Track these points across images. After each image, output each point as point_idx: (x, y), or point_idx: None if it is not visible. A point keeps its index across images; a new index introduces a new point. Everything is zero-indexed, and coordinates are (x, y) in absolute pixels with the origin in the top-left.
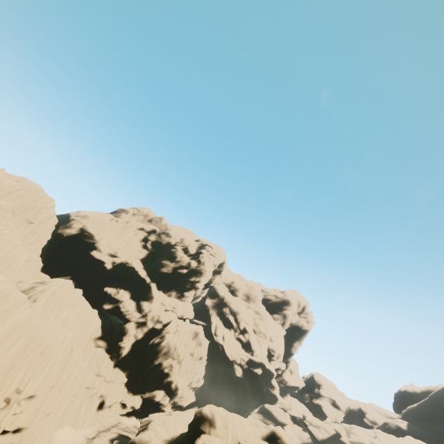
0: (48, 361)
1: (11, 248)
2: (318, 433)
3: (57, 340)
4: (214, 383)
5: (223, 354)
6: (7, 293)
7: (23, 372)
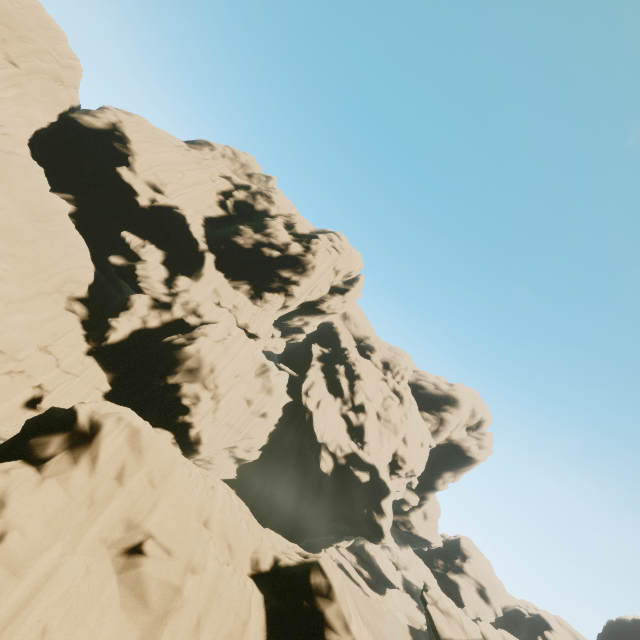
0: None
1: None
2: (444, 624)
3: None
4: (277, 465)
5: (308, 427)
6: None
7: None
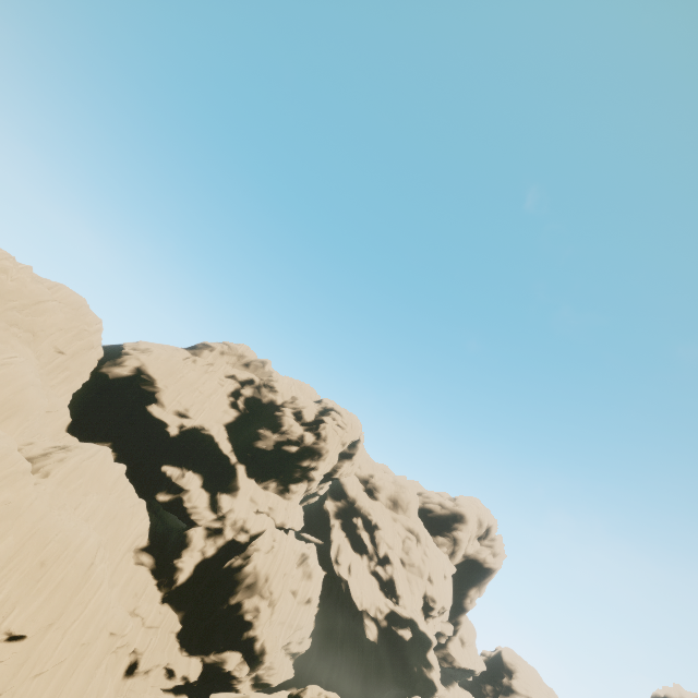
0: (50, 579)
1: (22, 386)
2: None
3: (70, 545)
4: (327, 648)
5: (346, 598)
6: (0, 457)
7: (5, 594)
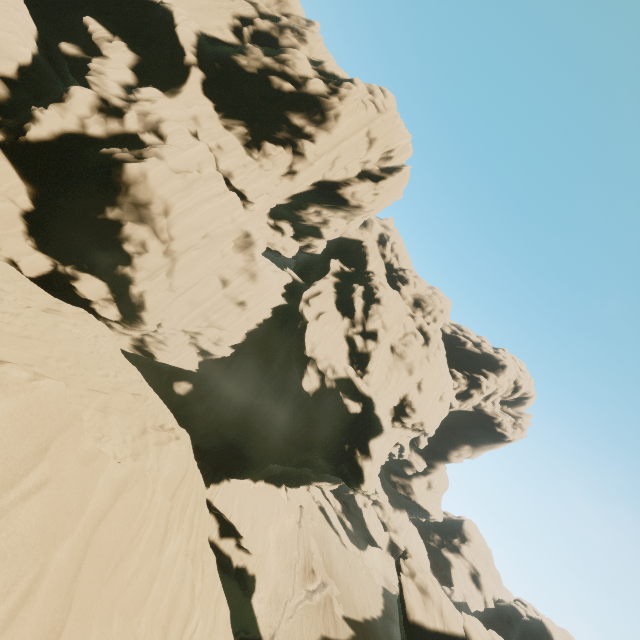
0: None
1: None
2: (417, 603)
3: None
4: (250, 371)
5: (298, 337)
6: None
7: None
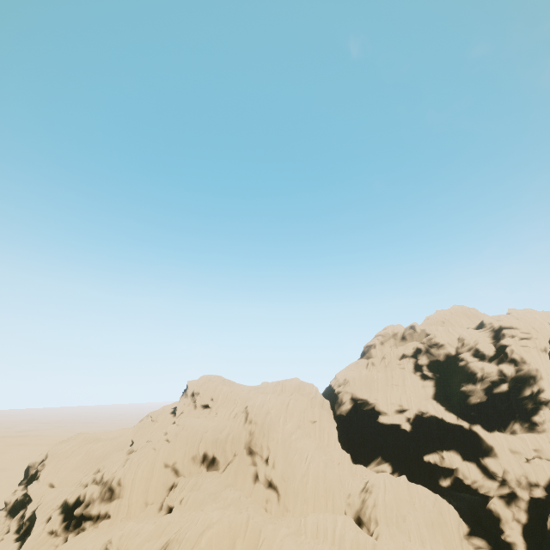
0: None
1: (323, 473)
2: None
3: None
4: None
5: None
6: (357, 545)
7: None
